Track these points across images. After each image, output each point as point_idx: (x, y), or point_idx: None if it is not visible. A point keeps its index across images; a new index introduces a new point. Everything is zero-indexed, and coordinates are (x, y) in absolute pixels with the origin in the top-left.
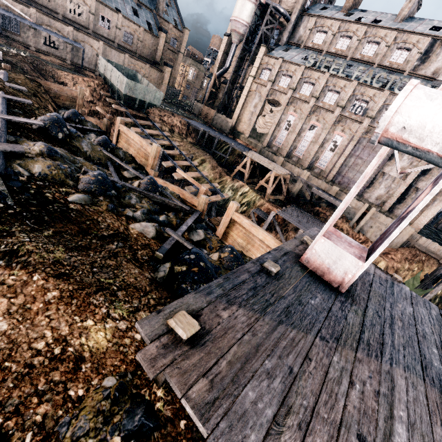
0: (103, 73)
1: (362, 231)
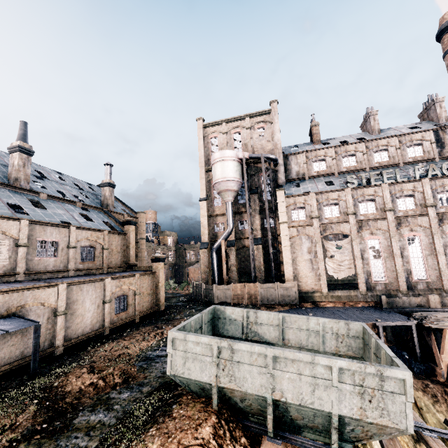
0: (214, 380)
1: None
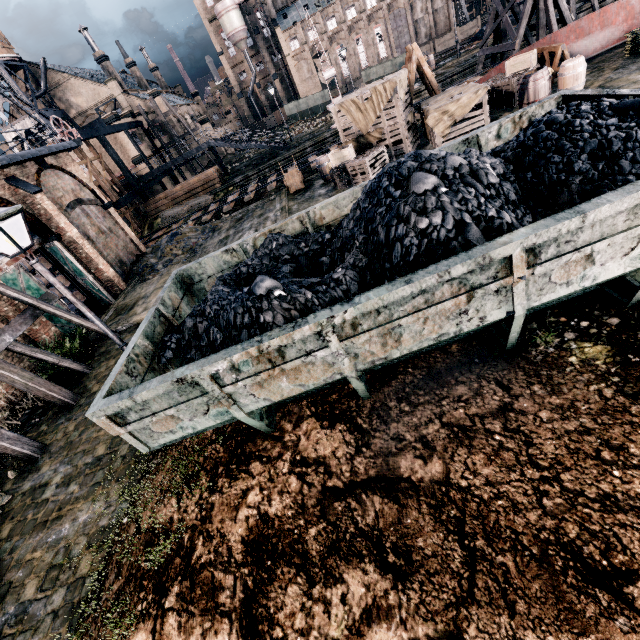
0: (297, 111)
1: None
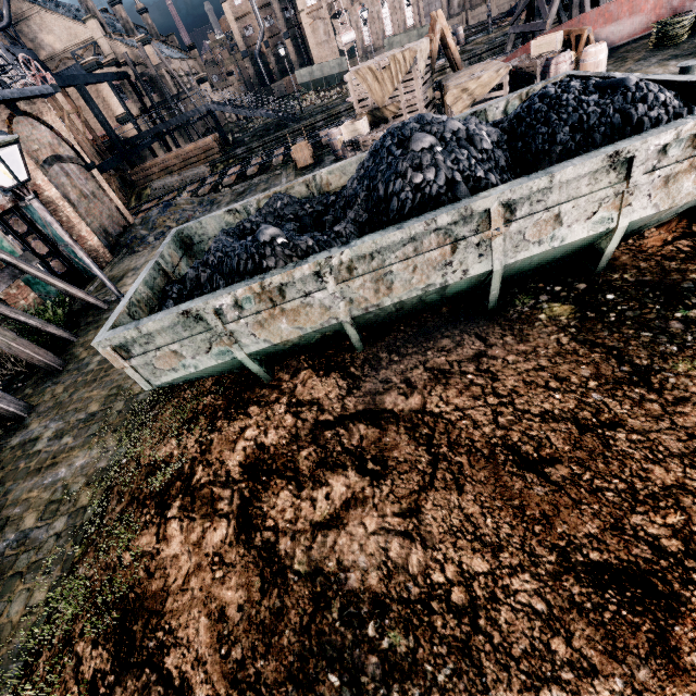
0: (310, 80)
1: None
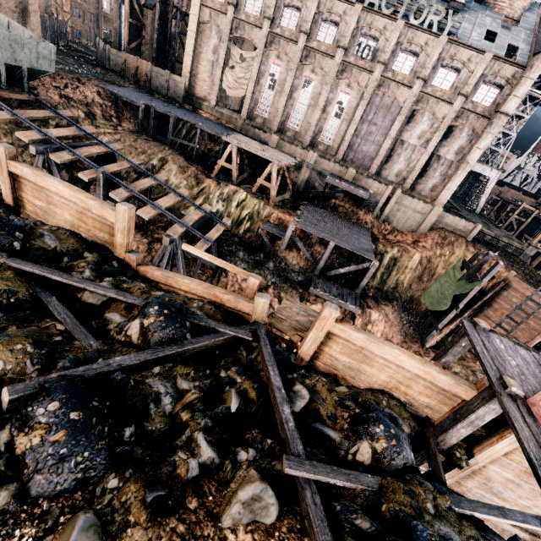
0: None
1: (388, 220)
